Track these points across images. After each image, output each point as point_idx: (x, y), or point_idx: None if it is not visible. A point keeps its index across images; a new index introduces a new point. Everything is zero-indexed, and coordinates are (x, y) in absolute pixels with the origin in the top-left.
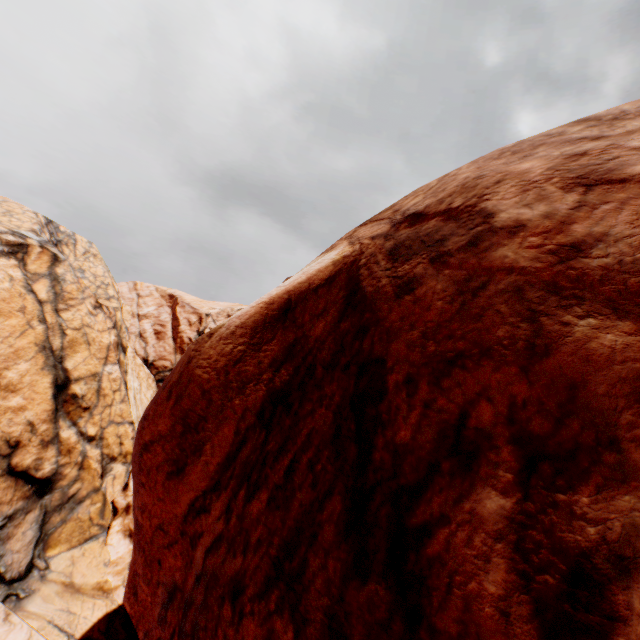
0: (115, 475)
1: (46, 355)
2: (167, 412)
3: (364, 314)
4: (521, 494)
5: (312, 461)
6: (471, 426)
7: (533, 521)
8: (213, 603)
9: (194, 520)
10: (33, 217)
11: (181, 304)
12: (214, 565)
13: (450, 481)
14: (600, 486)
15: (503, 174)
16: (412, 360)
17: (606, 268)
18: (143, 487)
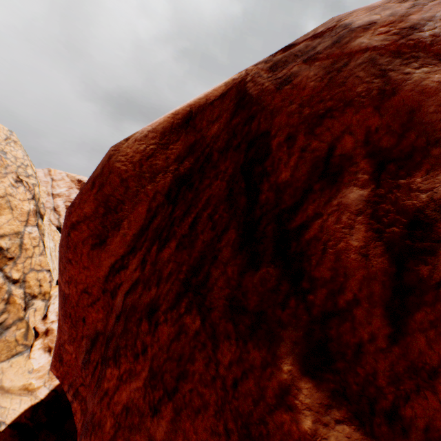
0: (36, 308)
1: None
2: (91, 198)
3: (251, 109)
4: (374, 185)
5: (211, 214)
6: (337, 155)
7: (383, 199)
8: (132, 326)
9: (114, 277)
10: None
11: None
12: (132, 301)
13: (321, 194)
14: (428, 170)
15: (353, 11)
16: (292, 124)
17: (435, 36)
18: (70, 264)
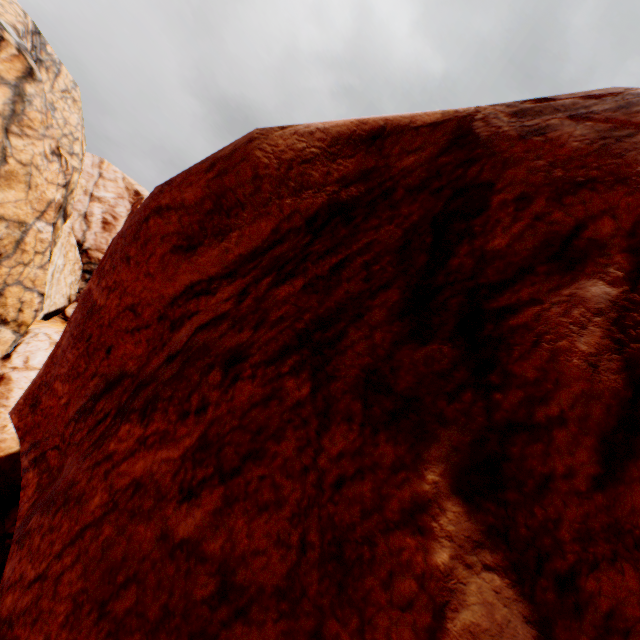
0: None
1: None
2: (201, 183)
3: (474, 151)
4: (628, 288)
5: (368, 263)
6: (584, 237)
7: (636, 307)
8: (193, 373)
9: (188, 302)
10: (20, 14)
11: None
12: (206, 339)
13: (546, 278)
14: None
15: None
16: (531, 182)
17: None
18: (126, 263)
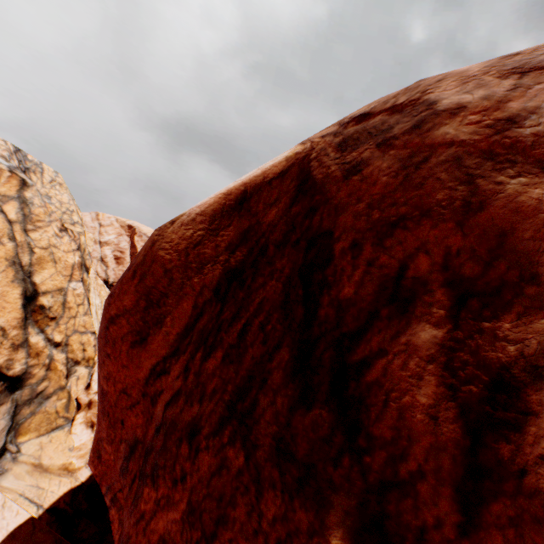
0: (79, 376)
1: (16, 269)
2: (132, 289)
3: (314, 197)
4: (452, 325)
5: (263, 323)
6: (409, 276)
7: (461, 345)
8: (172, 445)
9: (155, 382)
10: (2, 144)
11: (139, 234)
12: (173, 415)
13: (388, 323)
14: (520, 314)
15: (444, 75)
16: (358, 228)
17: (537, 135)
18: (108, 358)
